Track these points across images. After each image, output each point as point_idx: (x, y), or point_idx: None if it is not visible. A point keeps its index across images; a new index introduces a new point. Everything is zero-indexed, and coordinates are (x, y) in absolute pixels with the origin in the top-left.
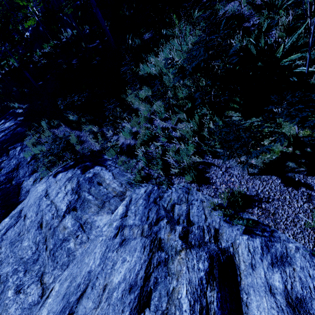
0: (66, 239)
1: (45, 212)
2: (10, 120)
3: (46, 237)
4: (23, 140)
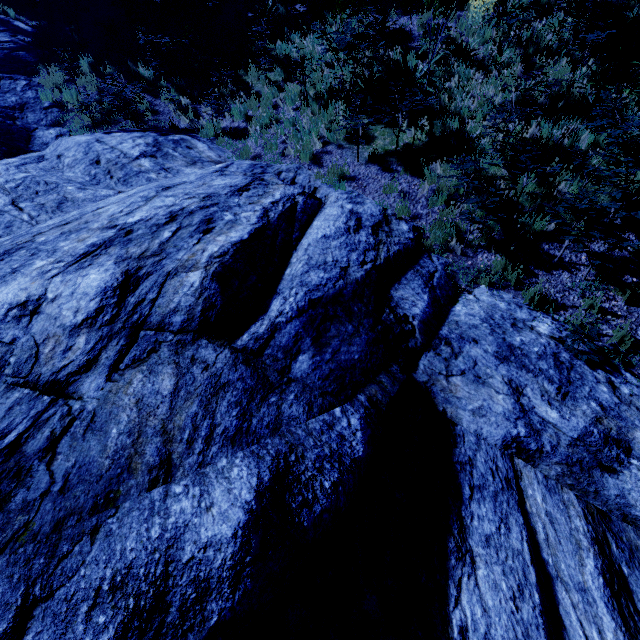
0: (144, 172)
1: (103, 153)
2: (1, 31)
3: (109, 170)
4: (31, 75)
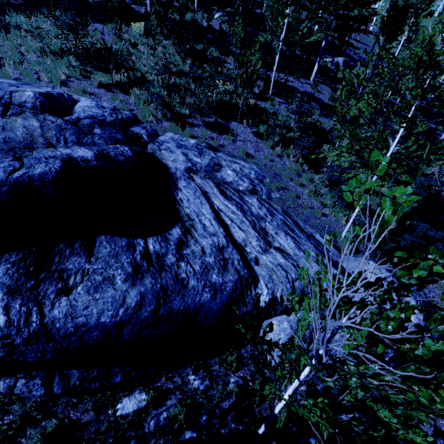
0: None
1: None
2: None
3: None
4: None
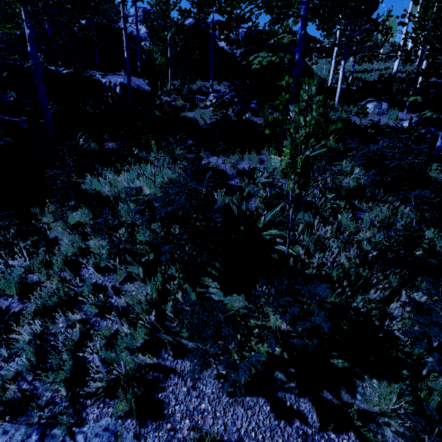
0: None
1: None
2: None
3: None
4: None
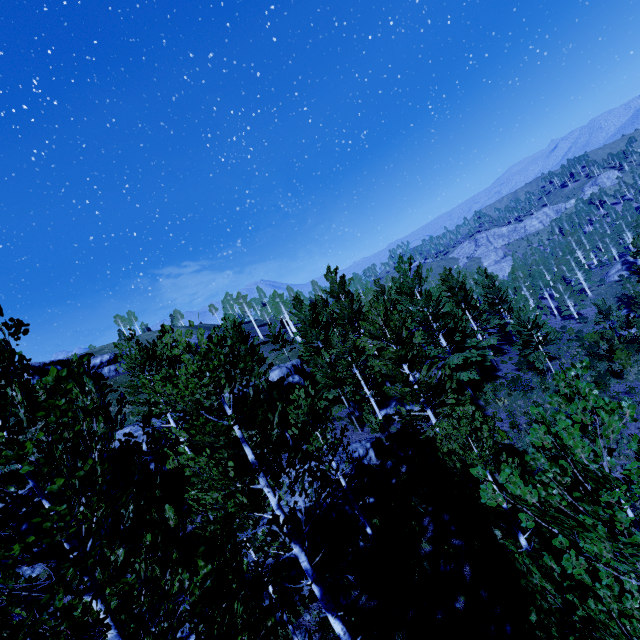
0: None
1: None
2: None
3: None
4: None
